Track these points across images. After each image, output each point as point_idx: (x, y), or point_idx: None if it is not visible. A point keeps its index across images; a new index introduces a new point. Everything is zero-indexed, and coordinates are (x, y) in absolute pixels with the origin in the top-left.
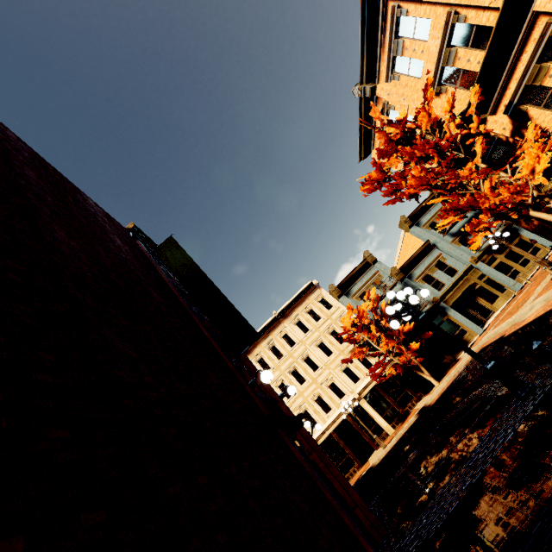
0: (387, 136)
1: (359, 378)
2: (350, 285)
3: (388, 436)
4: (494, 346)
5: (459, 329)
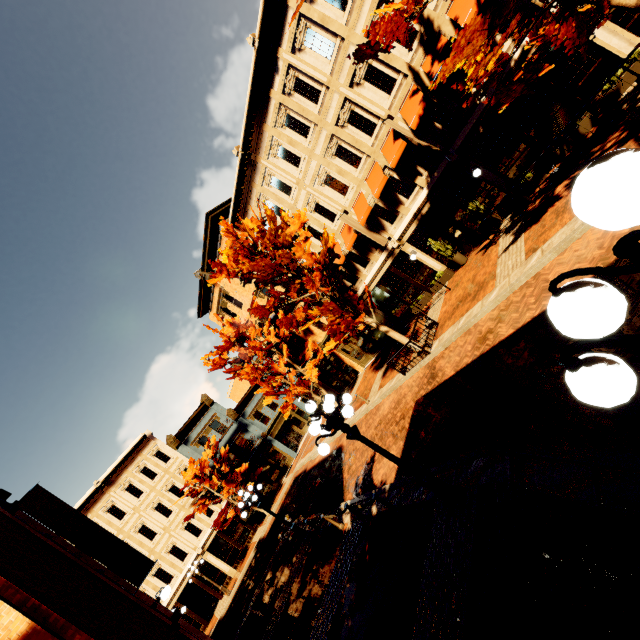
0: (228, 337)
1: (201, 530)
2: (189, 432)
3: (231, 580)
4: (301, 479)
5: (282, 457)
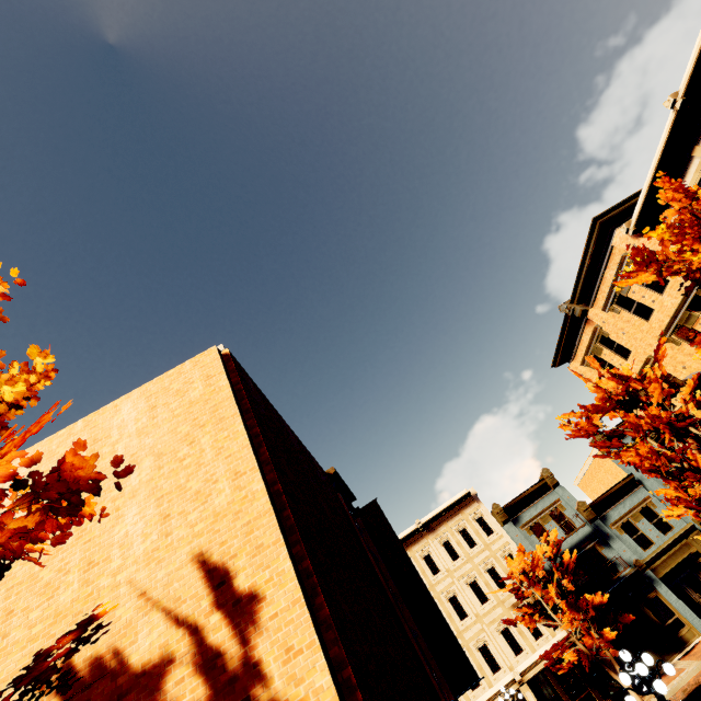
0: (606, 393)
1: (522, 649)
2: (520, 509)
3: None
4: None
5: (672, 618)
